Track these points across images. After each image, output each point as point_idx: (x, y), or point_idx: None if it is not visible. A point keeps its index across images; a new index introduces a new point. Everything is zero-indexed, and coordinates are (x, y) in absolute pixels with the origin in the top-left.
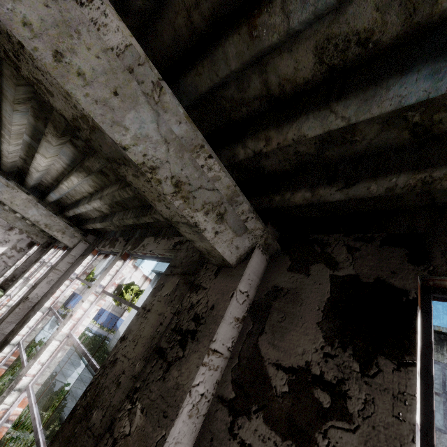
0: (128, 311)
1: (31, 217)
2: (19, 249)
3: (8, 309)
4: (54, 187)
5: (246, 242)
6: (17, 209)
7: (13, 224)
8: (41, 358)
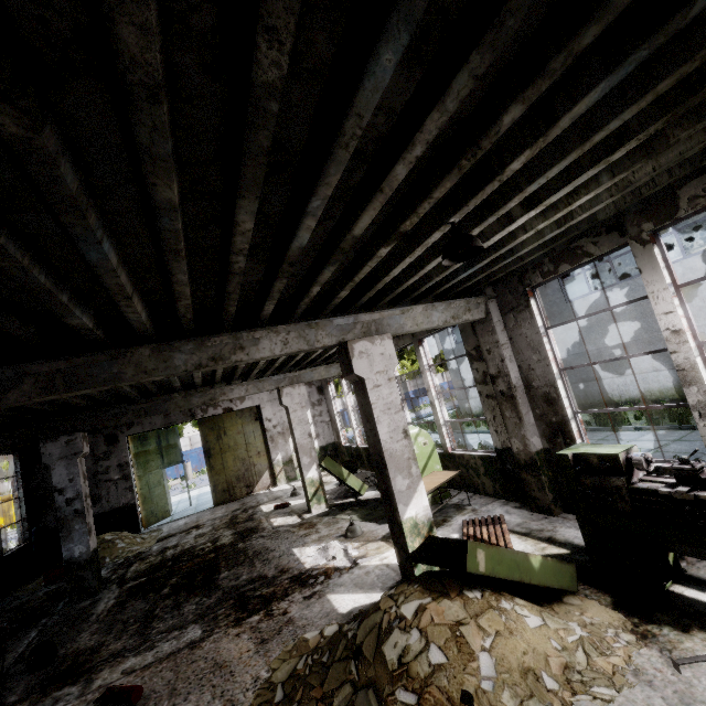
0: (409, 379)
1: (438, 323)
2: (318, 402)
3: (447, 427)
4: (476, 259)
5: None
6: (425, 327)
7: (330, 375)
8: (704, 379)
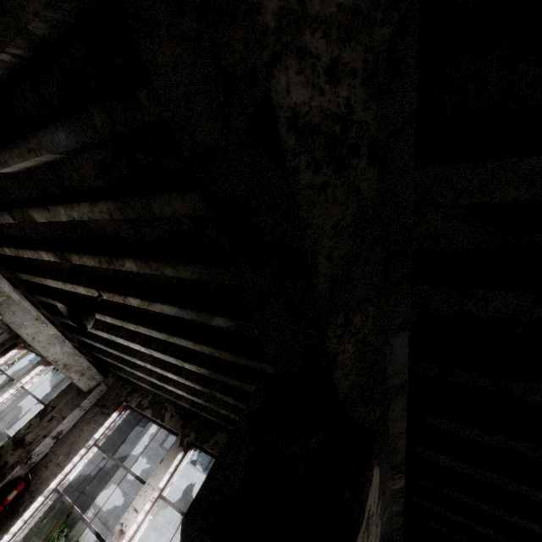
0: None
1: None
2: None
3: None
4: None
5: (2, 331)
6: None
7: None
8: None
